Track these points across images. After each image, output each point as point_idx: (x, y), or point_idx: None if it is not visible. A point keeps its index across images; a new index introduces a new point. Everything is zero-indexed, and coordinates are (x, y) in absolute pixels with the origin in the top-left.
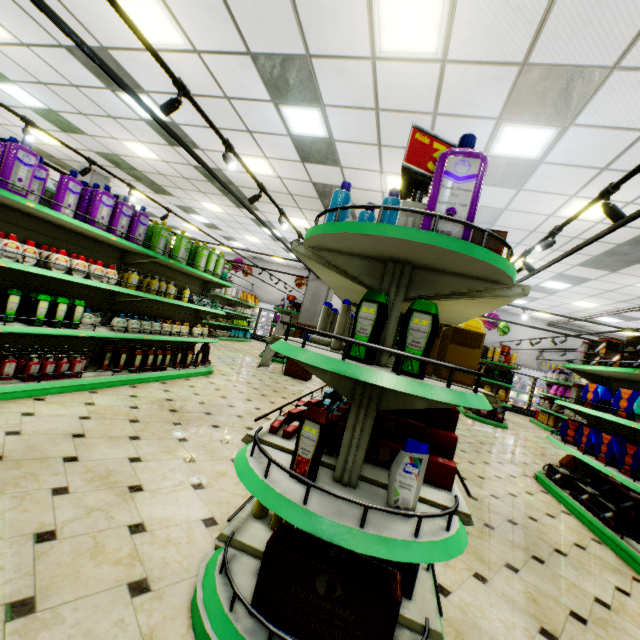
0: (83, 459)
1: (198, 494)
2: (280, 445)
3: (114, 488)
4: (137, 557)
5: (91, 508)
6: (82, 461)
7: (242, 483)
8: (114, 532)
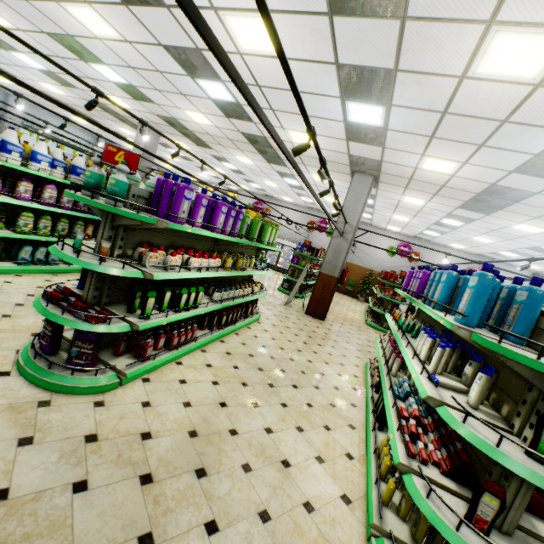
0: (240, 432)
1: (324, 468)
2: (428, 476)
3: (273, 463)
4: (324, 537)
5: (273, 486)
6: (240, 434)
7: (343, 454)
8: (298, 511)
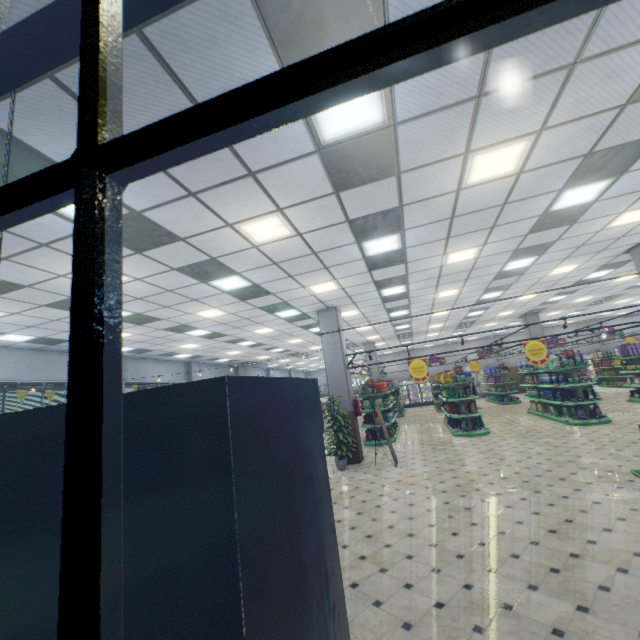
0: None
1: None
2: None
3: None
4: None
5: None
6: None
7: None
8: None
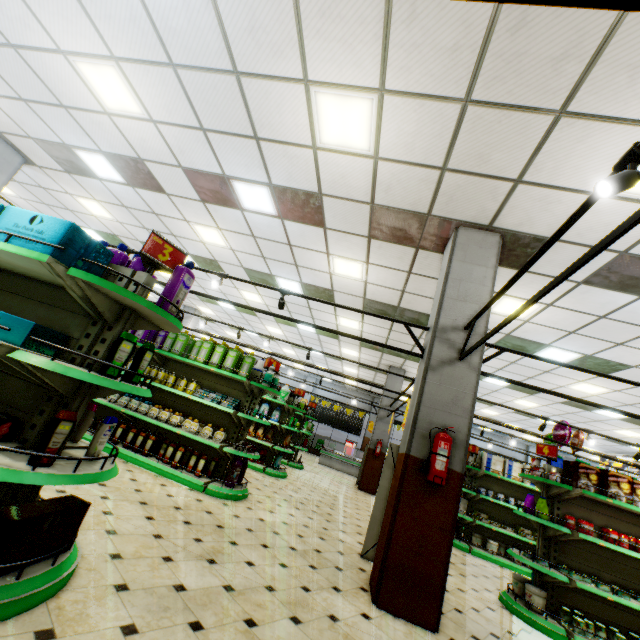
0: None
1: None
2: None
3: None
4: None
5: None
6: None
7: None
8: None
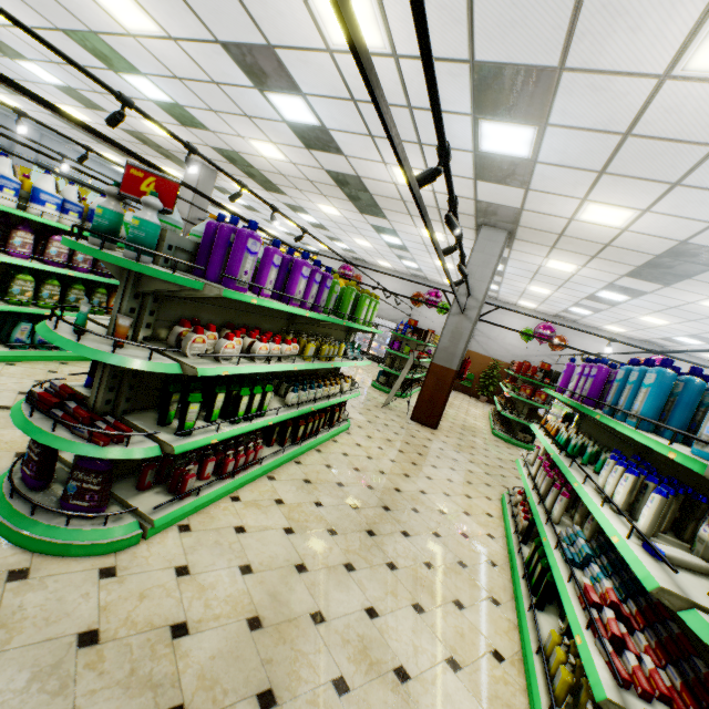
0: (328, 616)
1: (462, 681)
2: None
3: (383, 675)
4: None
5: None
6: (329, 621)
7: (488, 653)
8: None
